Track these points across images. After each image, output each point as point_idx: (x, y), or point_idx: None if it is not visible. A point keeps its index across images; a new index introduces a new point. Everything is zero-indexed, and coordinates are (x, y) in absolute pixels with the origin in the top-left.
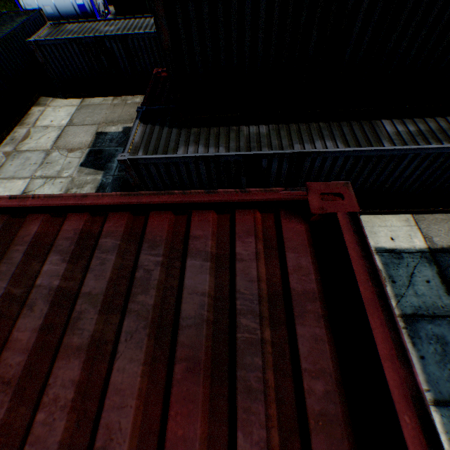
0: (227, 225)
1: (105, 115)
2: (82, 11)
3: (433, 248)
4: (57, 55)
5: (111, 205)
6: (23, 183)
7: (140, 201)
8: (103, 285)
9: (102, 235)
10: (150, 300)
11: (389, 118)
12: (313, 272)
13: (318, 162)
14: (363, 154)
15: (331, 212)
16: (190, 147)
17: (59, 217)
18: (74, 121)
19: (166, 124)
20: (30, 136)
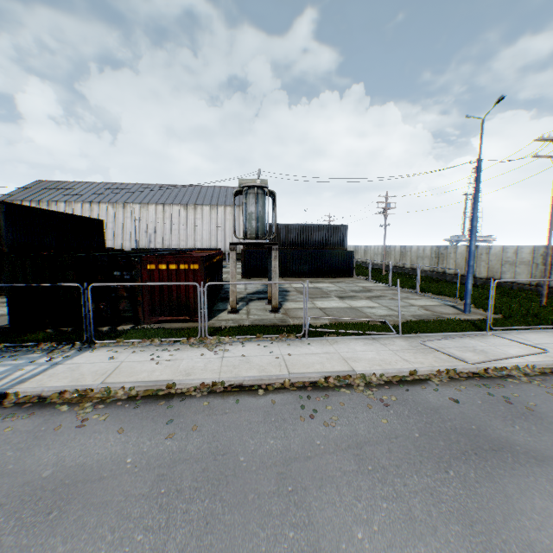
0: None
1: None
2: None
3: None
4: None
5: None
6: None
7: None
8: None
9: None
10: None
11: None
12: None
13: None
14: None
15: None
16: None
17: None
18: None
19: None
20: None
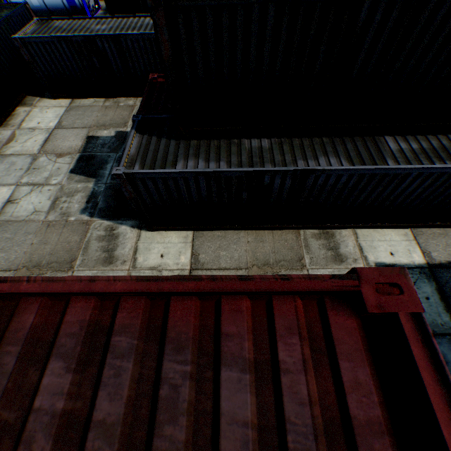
0: (264, 316)
1: (97, 118)
2: (71, 5)
3: (431, 263)
4: (44, 53)
5: (125, 292)
6: (8, 191)
7: (161, 290)
8: (119, 408)
9: (114, 330)
10: (181, 433)
11: (391, 134)
12: (375, 390)
13: (322, 179)
14: (367, 172)
15: (390, 312)
16: (189, 161)
17: (59, 301)
18: (63, 124)
19: (164, 135)
20: (15, 139)
